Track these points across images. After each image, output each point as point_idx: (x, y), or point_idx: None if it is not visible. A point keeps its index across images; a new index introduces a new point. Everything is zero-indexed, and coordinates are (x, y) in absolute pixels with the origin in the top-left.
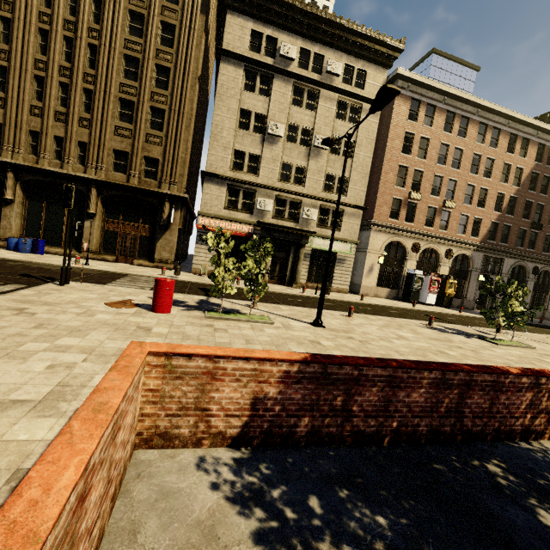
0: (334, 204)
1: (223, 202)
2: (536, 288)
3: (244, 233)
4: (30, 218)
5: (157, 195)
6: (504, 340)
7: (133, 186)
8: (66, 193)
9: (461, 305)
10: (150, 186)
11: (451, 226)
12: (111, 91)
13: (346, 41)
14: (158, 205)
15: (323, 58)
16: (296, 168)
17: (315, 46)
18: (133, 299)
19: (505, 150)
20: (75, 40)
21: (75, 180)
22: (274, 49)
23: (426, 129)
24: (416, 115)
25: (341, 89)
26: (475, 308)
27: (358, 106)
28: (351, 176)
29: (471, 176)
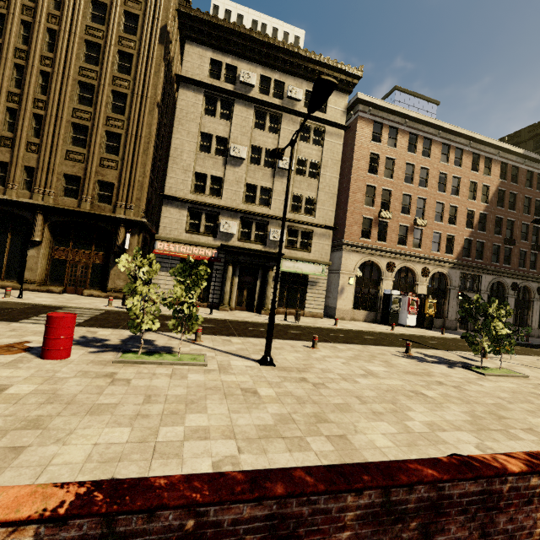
0: (303, 224)
1: (184, 225)
2: (517, 304)
3: (207, 257)
4: None
5: (111, 220)
6: (492, 368)
7: (84, 211)
8: None
9: (443, 325)
10: (104, 210)
11: (425, 244)
12: (63, 116)
13: (306, 69)
14: (112, 231)
15: (284, 85)
16: (261, 190)
17: (275, 74)
18: (32, 340)
19: (470, 169)
20: (26, 68)
21: (19, 206)
22: (234, 76)
23: (391, 150)
24: (379, 137)
25: (303, 113)
26: (458, 328)
27: (322, 129)
28: (319, 196)
29: (439, 194)
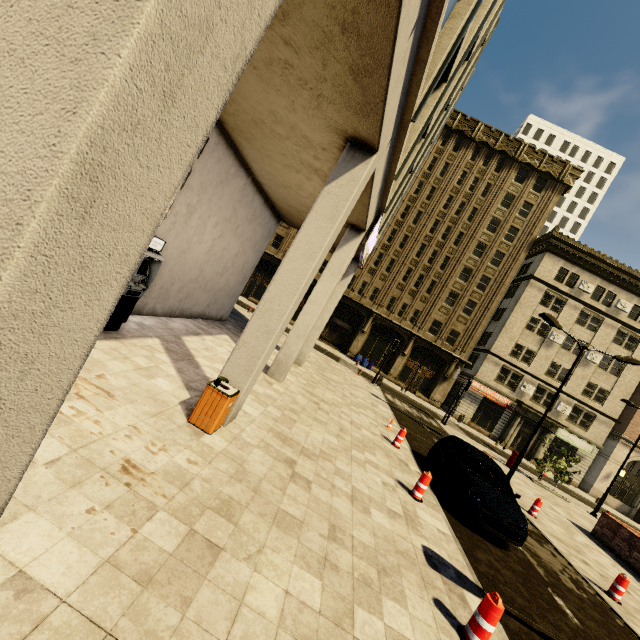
0: (589, 408)
1: (495, 375)
2: None
3: (503, 404)
4: (366, 343)
5: (450, 356)
6: None
7: (438, 346)
8: (468, 384)
9: None
10: (447, 348)
11: None
12: (448, 285)
13: None
14: (447, 362)
15: (615, 296)
16: (562, 369)
17: (611, 287)
18: (484, 450)
19: None
20: (438, 253)
21: (404, 330)
22: (574, 281)
23: None
24: None
25: (625, 323)
26: None
27: (637, 338)
28: (613, 391)
29: None
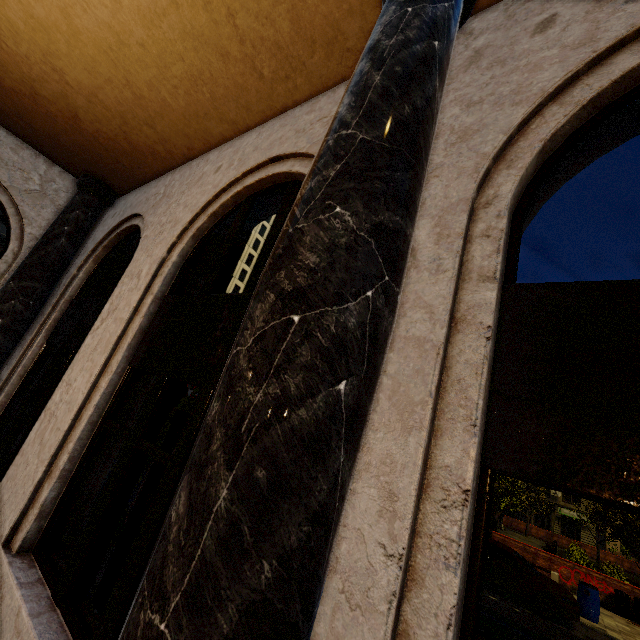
0: None
1: None
2: None
3: None
4: None
5: None
6: None
7: None
8: None
9: None
10: None
11: None
12: None
13: None
14: None
15: None
16: None
17: None
18: None
19: None
20: None
21: None
22: None
23: None
24: None
25: None
26: None
27: None
28: None
29: None
